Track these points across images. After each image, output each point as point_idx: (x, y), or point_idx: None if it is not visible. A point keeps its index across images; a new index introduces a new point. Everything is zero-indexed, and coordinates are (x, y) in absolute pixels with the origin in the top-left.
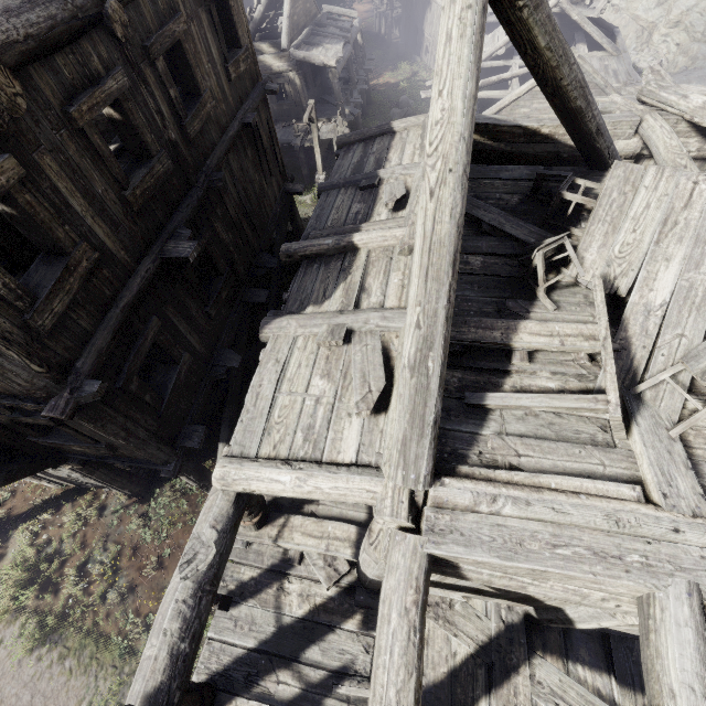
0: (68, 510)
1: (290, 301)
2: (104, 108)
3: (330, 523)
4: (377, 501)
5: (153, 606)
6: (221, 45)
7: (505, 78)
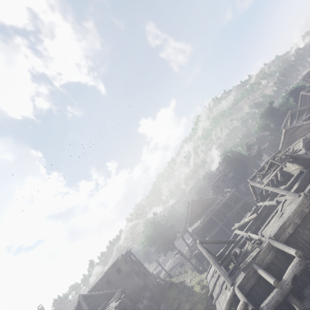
0: None
1: None
2: (97, 291)
3: None
4: None
5: None
6: (117, 274)
7: (247, 221)
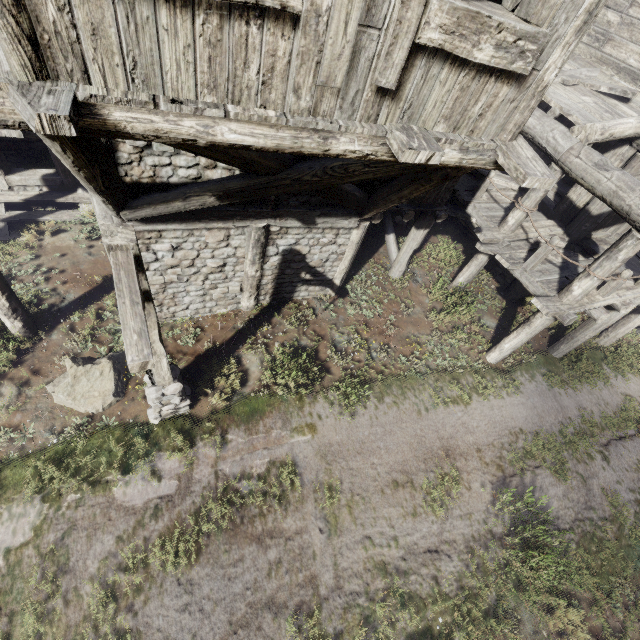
0: (280, 320)
1: None
2: None
3: (540, 221)
4: None
5: (410, 348)
6: None
7: None
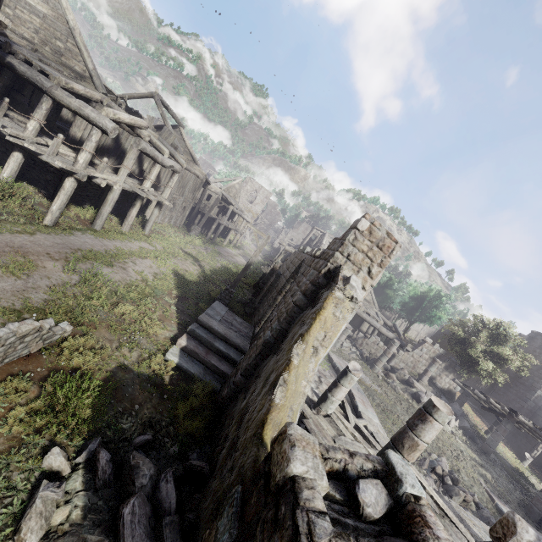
0: None
1: (4, 42)
2: None
3: None
4: (102, 97)
5: None
6: None
7: None
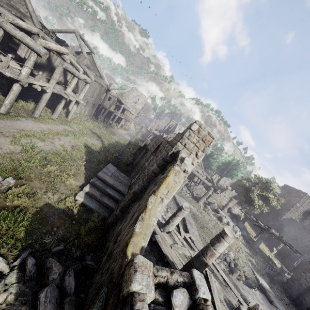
0: None
1: None
2: None
3: None
4: (38, 31)
5: None
6: None
7: None
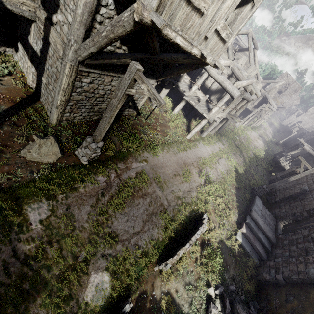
0: (120, 123)
1: None
2: None
3: (199, 91)
4: (230, 63)
5: (166, 134)
6: None
7: None
